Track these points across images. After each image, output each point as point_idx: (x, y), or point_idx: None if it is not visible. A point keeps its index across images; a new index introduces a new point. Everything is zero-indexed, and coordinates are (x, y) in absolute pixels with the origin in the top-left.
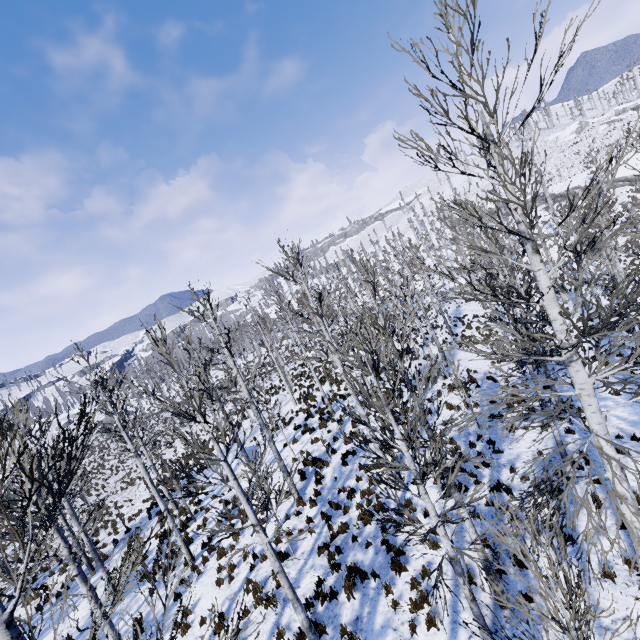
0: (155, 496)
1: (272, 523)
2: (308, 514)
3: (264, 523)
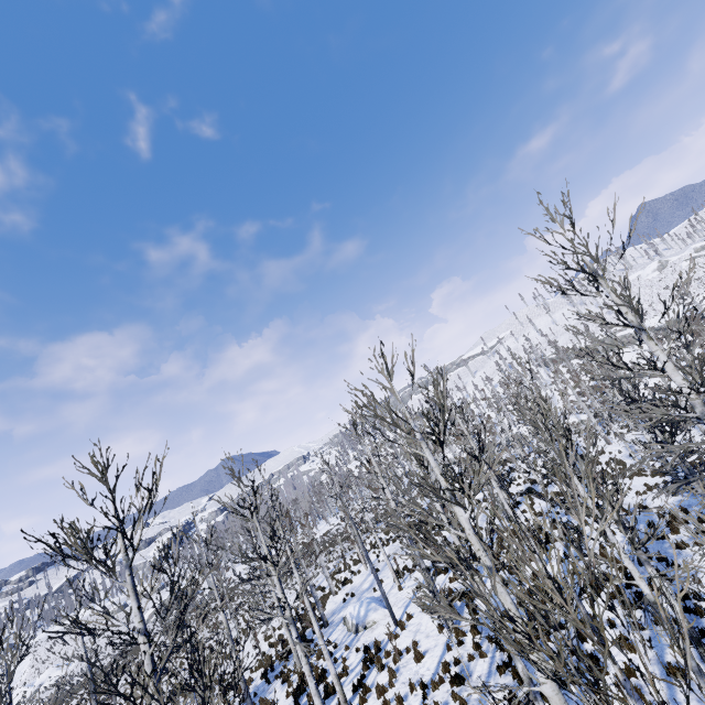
0: (310, 615)
1: (431, 657)
2: (472, 642)
3: (421, 658)
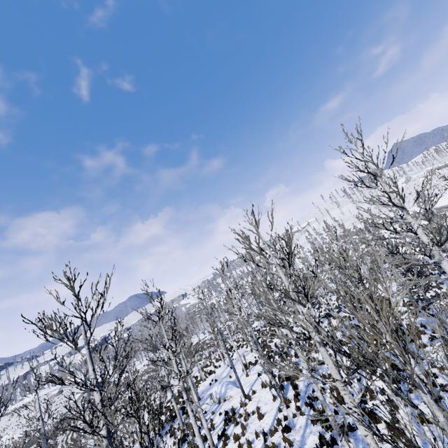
0: (192, 389)
1: (268, 416)
2: (295, 406)
3: (262, 417)
